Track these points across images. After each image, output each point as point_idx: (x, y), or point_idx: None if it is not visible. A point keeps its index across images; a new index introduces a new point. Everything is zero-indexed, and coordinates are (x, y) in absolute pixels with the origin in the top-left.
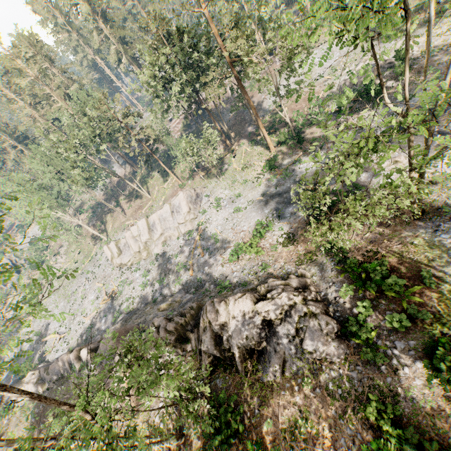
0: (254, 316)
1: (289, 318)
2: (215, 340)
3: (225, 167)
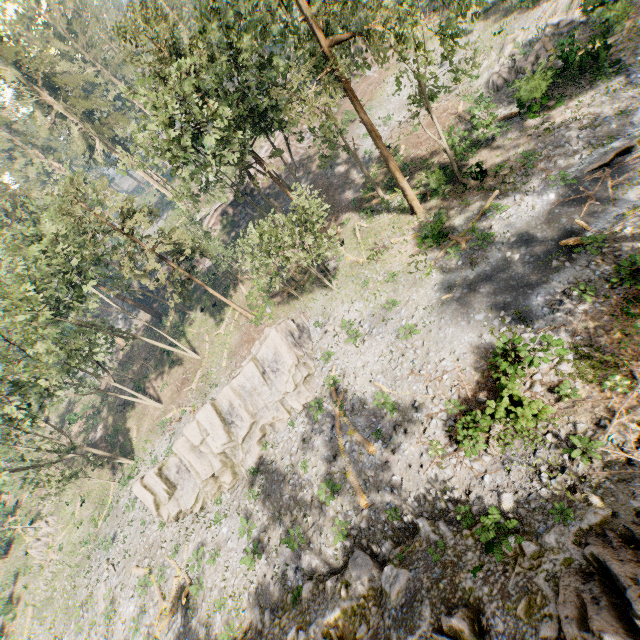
0: None
1: None
2: None
3: (332, 265)
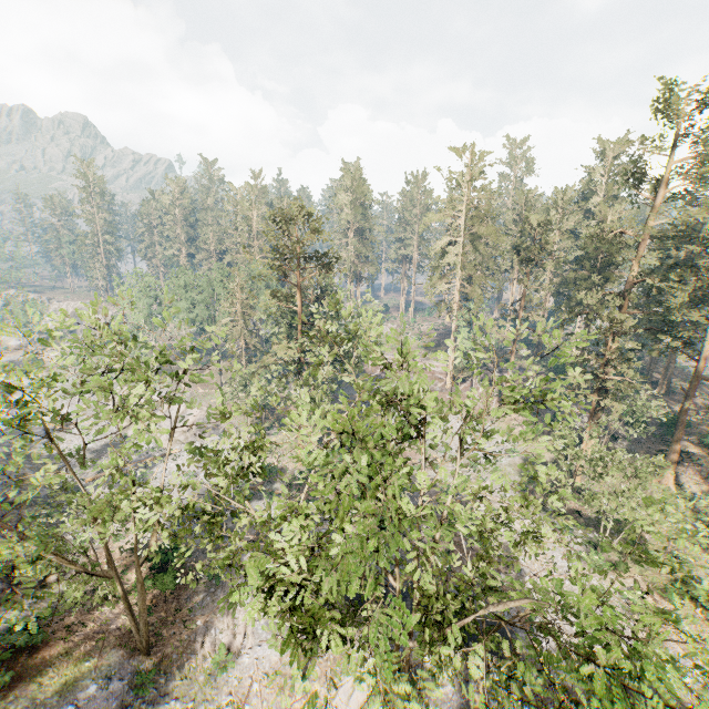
0: None
1: None
2: None
3: (273, 431)
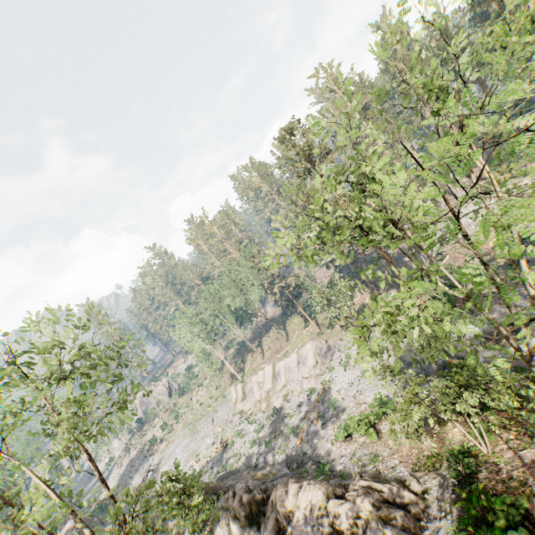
0: (323, 518)
1: None
2: (277, 534)
3: (367, 319)
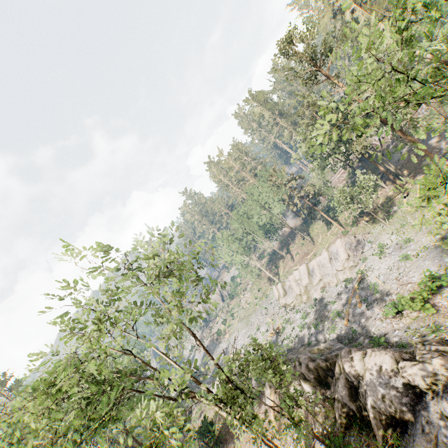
0: (395, 377)
1: (443, 392)
2: (349, 391)
3: (394, 209)
